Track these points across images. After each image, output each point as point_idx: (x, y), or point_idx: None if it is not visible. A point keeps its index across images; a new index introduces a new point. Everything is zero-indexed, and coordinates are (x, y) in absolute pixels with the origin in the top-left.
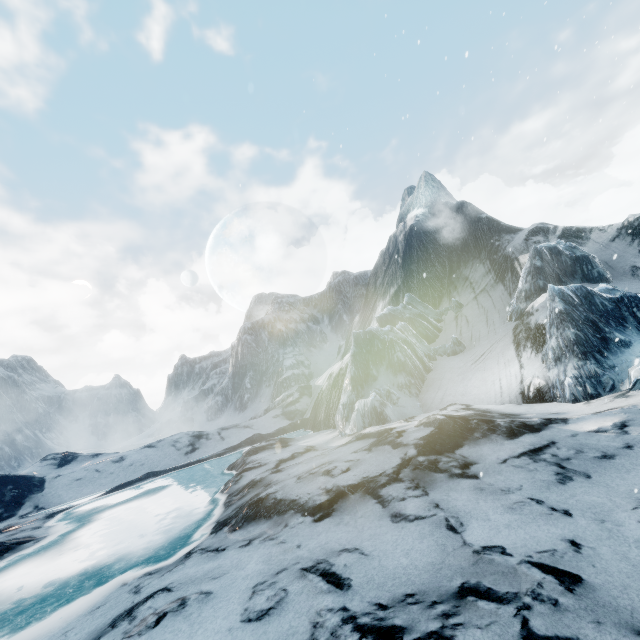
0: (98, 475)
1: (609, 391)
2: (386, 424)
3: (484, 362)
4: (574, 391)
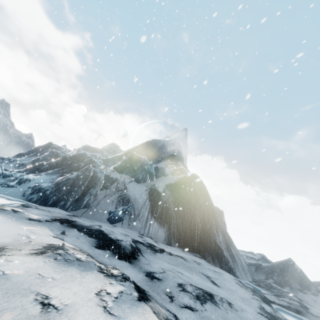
0: None
1: None
2: None
3: None
4: None
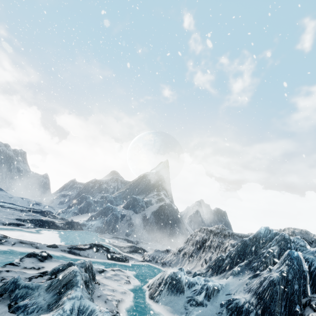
0: (2, 197)
1: None
2: None
3: None
4: None
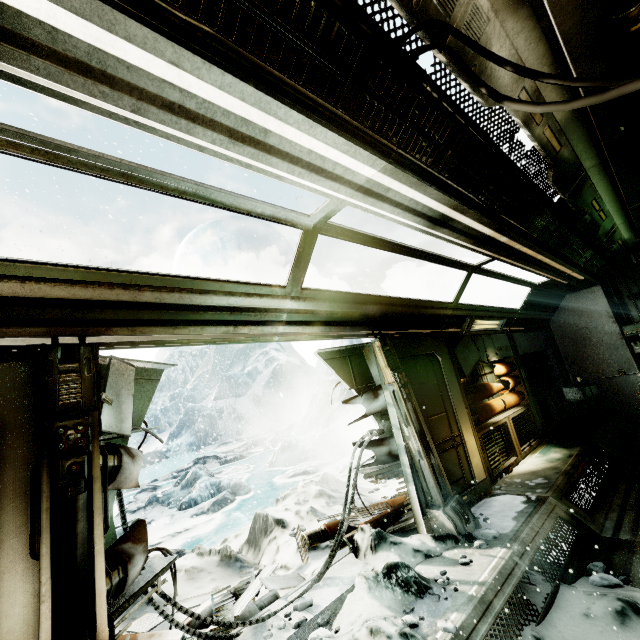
0: None
1: None
2: None
3: None
4: None
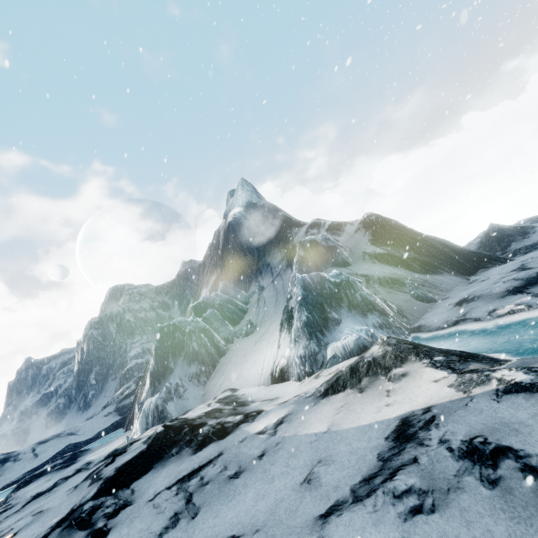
0: None
1: (320, 368)
2: (157, 426)
3: (261, 343)
4: (299, 370)
